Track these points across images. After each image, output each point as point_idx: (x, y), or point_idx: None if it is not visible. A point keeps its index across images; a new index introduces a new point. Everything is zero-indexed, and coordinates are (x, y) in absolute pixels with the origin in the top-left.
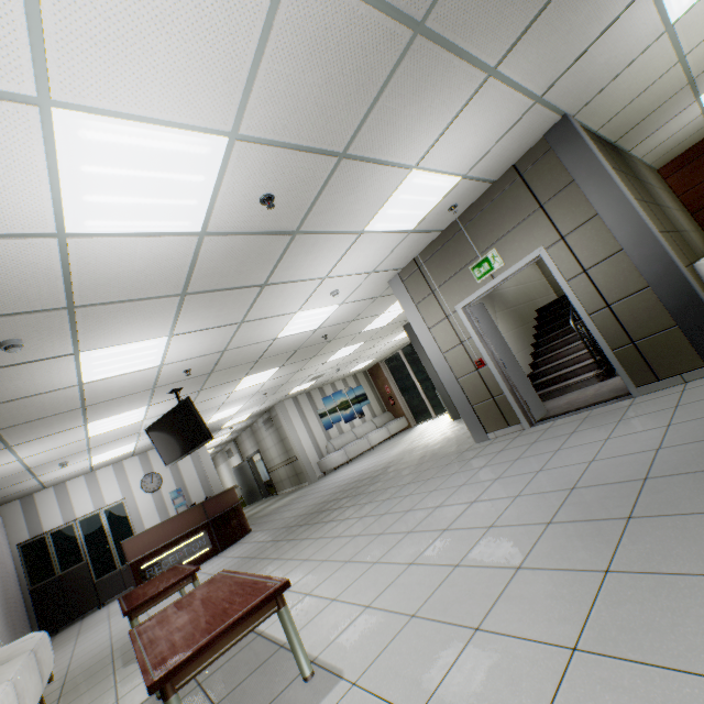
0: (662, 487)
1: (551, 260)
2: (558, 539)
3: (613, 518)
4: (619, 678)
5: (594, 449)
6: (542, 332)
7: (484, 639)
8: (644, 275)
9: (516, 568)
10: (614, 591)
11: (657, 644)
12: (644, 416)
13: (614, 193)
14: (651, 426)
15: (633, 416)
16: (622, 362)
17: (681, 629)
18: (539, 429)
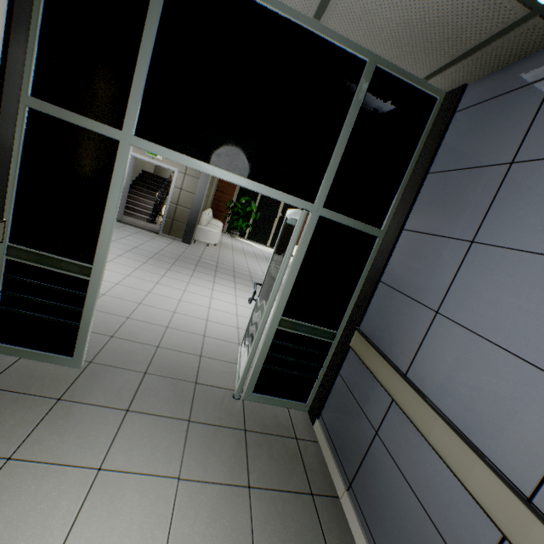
0: (161, 256)
1: (177, 176)
2: (132, 255)
3: (148, 257)
4: (146, 272)
5: (144, 242)
6: (139, 184)
7: (114, 263)
8: (193, 206)
9: (120, 255)
10: (147, 265)
11: (153, 271)
12: (161, 242)
13: (207, 179)
14: (162, 245)
15: (157, 240)
16: (166, 223)
17: (158, 271)
18: (119, 224)
